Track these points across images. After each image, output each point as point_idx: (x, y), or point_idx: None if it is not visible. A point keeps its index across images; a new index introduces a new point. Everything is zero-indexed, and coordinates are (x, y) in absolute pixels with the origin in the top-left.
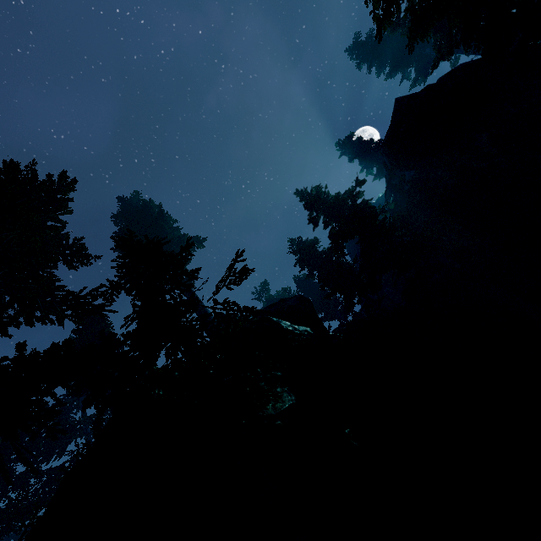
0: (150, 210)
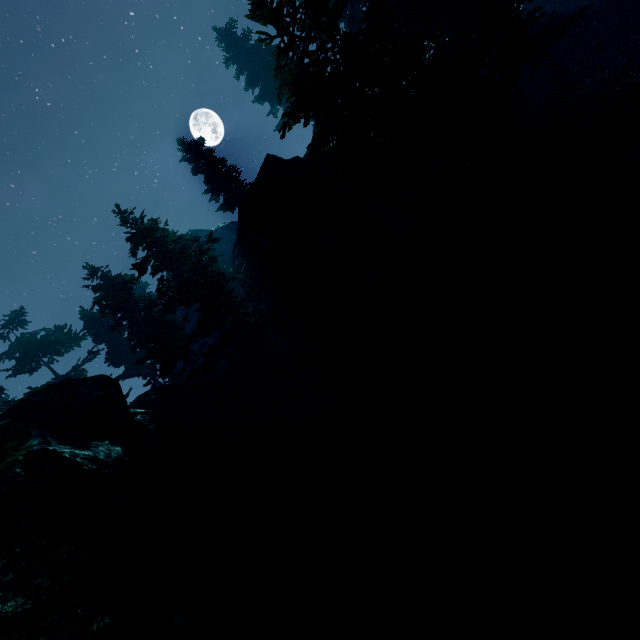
0: None
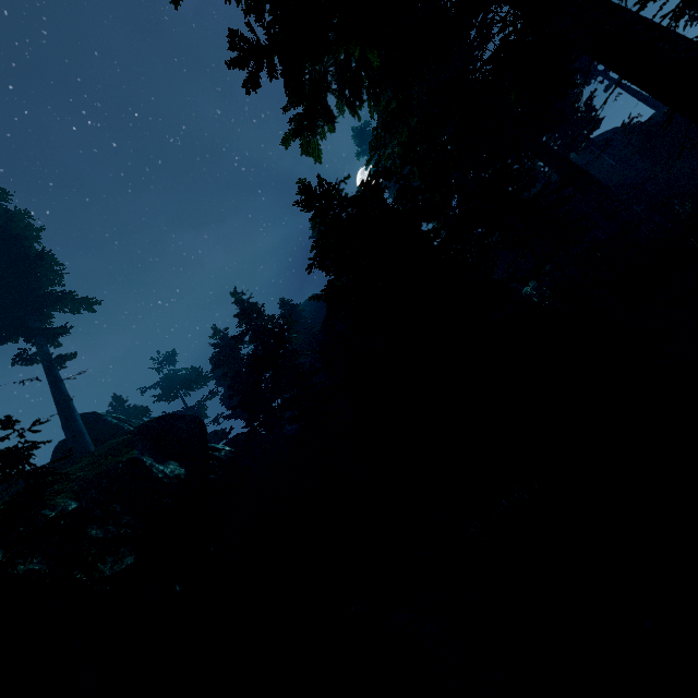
0: (23, 241)
